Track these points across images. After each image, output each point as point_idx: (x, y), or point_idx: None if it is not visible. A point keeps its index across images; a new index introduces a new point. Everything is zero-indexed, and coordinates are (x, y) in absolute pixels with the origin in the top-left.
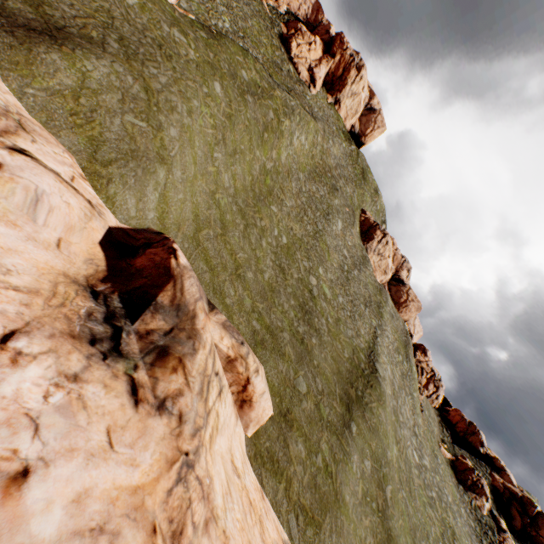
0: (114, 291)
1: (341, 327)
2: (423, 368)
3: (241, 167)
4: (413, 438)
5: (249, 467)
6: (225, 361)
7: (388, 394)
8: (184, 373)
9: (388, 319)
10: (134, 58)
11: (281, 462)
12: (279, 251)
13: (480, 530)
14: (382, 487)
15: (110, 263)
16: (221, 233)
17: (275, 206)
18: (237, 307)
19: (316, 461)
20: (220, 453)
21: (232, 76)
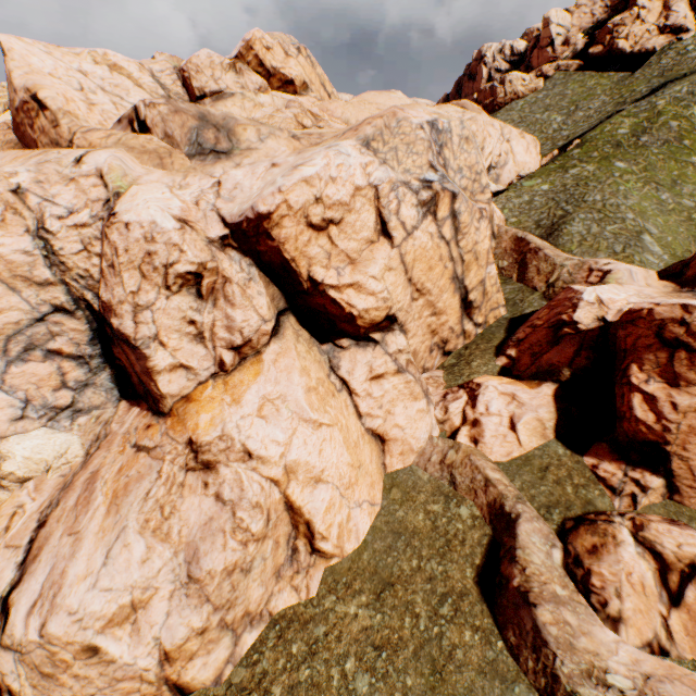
0: (691, 289)
1: None
2: None
3: (689, 185)
4: None
5: None
6: None
7: None
8: None
9: None
10: (578, 204)
11: None
12: None
13: None
14: None
15: (674, 283)
16: None
17: None
18: None
19: None
20: None
21: (616, 146)
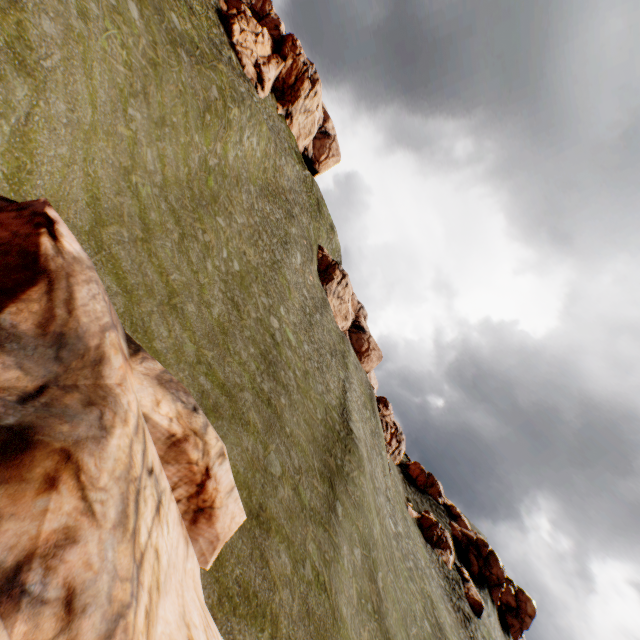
0: None
1: (310, 382)
2: (388, 422)
3: (173, 149)
4: (387, 503)
5: (214, 629)
6: (165, 445)
7: (365, 458)
8: (77, 486)
9: (354, 370)
10: None
11: (260, 595)
12: (230, 279)
13: (449, 588)
14: (374, 578)
15: None
16: (143, 237)
17: (223, 219)
18: (174, 355)
19: (305, 572)
20: (168, 638)
21: (157, 9)
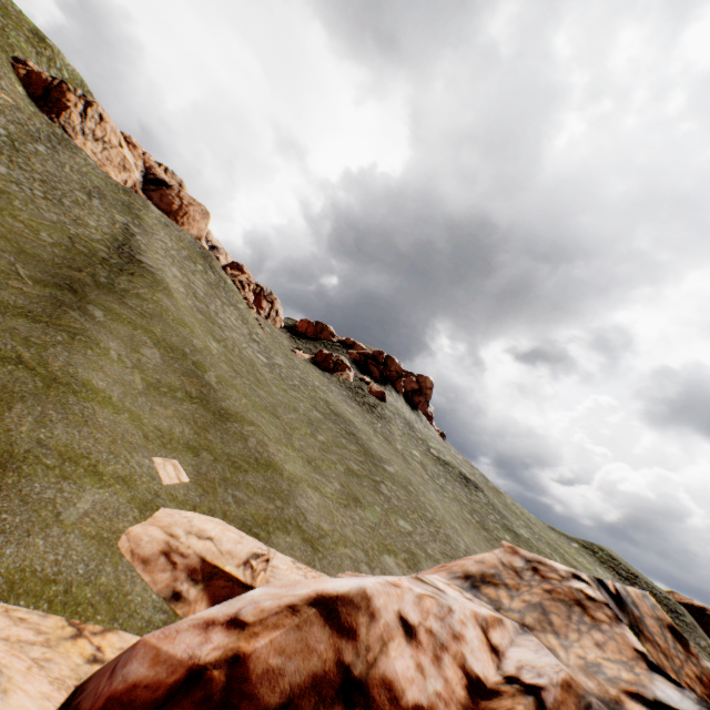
0: None
1: (17, 204)
2: (243, 281)
3: None
4: (254, 345)
5: None
6: None
7: (180, 290)
8: None
9: (158, 225)
10: None
11: None
12: None
13: (353, 394)
14: (196, 375)
15: None
16: None
17: None
18: None
19: None
20: None
21: None
